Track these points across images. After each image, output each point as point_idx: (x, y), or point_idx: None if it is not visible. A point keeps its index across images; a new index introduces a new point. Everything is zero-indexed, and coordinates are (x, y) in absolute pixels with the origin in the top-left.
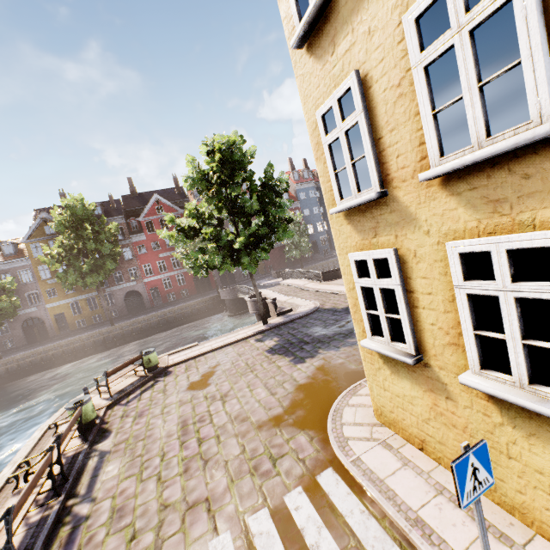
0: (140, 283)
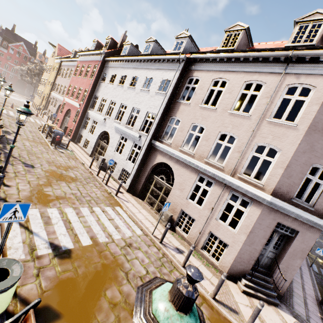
0: None
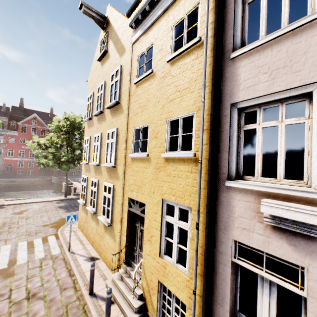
0: (1, 159)
